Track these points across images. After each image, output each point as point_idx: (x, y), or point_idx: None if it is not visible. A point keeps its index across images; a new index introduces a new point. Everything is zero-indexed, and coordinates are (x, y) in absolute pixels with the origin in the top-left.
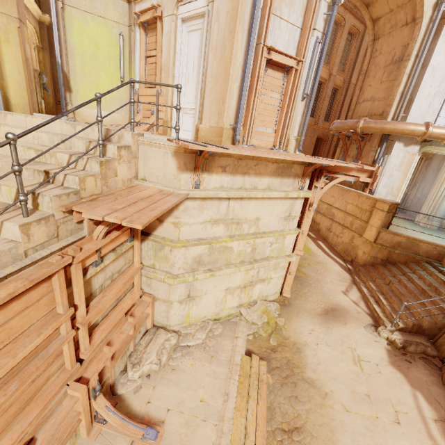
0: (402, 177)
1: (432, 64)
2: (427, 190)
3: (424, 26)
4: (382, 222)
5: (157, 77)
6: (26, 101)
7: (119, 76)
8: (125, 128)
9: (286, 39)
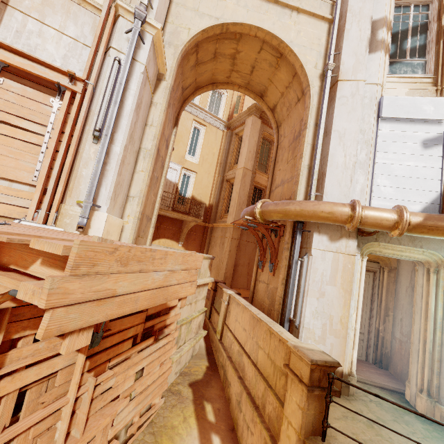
0: (344, 298)
1: (337, 129)
2: (408, 324)
3: (315, 94)
4: (305, 416)
5: None
6: None
7: None
8: None
9: (59, 53)
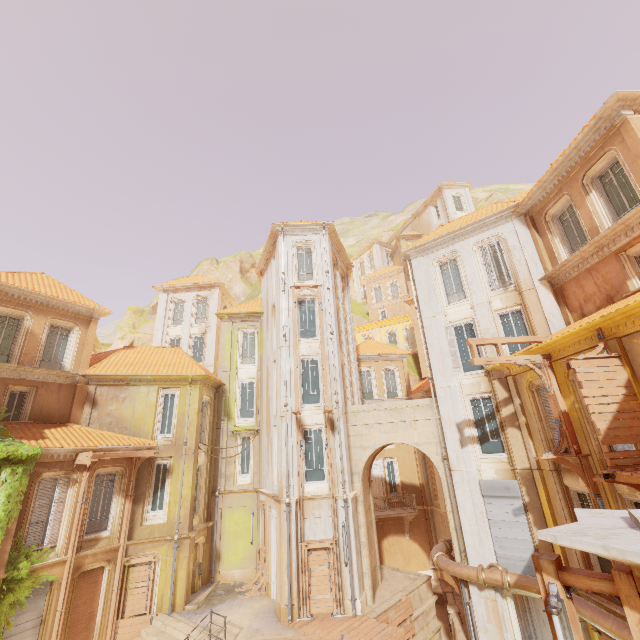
0: (499, 632)
1: (460, 505)
2: None
3: (443, 473)
4: None
5: (266, 546)
6: (183, 600)
7: (250, 539)
8: (240, 597)
9: (322, 526)
